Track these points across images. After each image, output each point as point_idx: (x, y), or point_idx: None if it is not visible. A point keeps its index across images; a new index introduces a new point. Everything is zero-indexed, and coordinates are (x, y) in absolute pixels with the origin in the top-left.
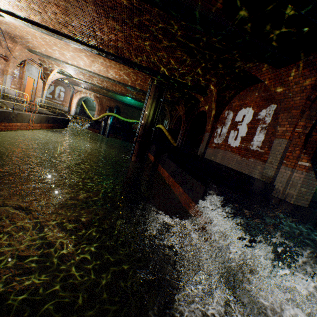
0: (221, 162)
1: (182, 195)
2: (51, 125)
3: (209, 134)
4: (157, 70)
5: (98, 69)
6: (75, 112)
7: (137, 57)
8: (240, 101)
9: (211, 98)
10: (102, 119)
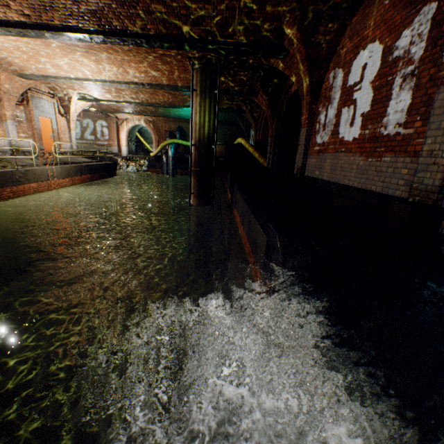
0: (330, 177)
1: (251, 255)
2: (89, 177)
3: (307, 131)
4: (178, 33)
5: (112, 72)
6: (127, 152)
7: (134, 20)
8: (355, 38)
9: (296, 56)
10: (161, 152)
